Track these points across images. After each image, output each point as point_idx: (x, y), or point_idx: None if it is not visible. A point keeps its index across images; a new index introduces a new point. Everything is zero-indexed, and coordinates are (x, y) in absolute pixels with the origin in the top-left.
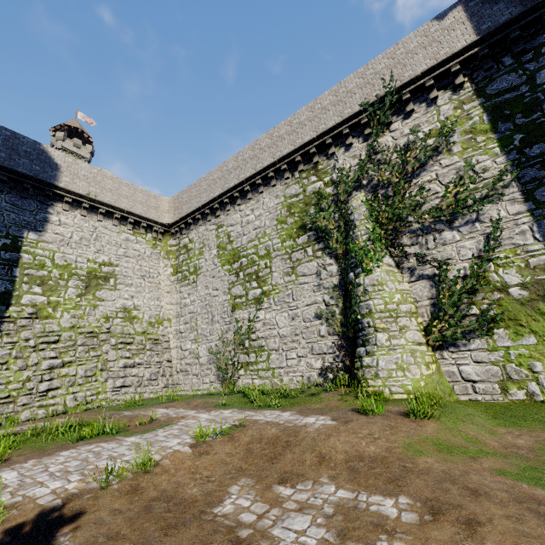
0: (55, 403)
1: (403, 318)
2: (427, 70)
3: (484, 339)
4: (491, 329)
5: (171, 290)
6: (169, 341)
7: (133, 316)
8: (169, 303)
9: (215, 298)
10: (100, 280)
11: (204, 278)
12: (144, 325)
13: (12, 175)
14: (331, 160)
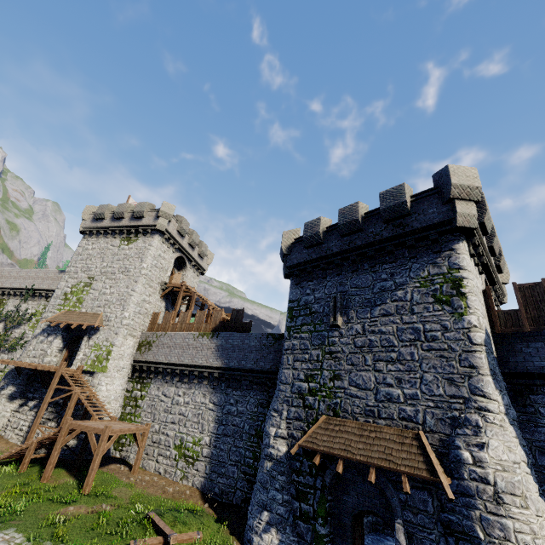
0: None
1: None
2: (44, 289)
3: None
4: None
5: None
6: None
7: None
8: None
9: None
10: None
11: None
12: None
13: None
14: (9, 301)
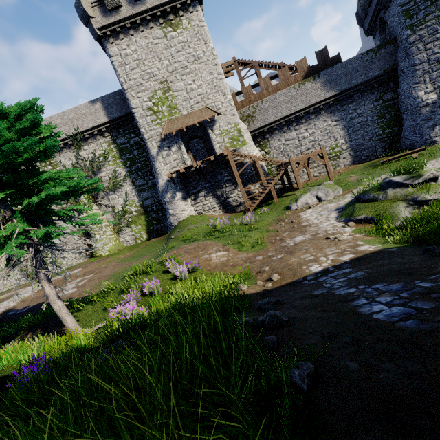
0: None
1: (104, 228)
2: (93, 127)
3: (130, 229)
4: (131, 225)
5: None
6: None
7: None
8: None
9: None
10: None
11: None
12: None
13: None
14: (58, 159)
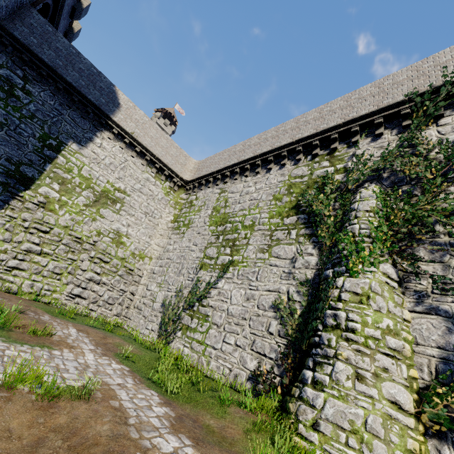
0: (13, 281)
1: (385, 358)
2: None
3: None
4: None
5: (164, 234)
6: (141, 277)
7: (121, 241)
8: (157, 244)
9: (191, 252)
10: (109, 201)
11: (191, 232)
12: (127, 253)
13: (82, 99)
14: (352, 148)
